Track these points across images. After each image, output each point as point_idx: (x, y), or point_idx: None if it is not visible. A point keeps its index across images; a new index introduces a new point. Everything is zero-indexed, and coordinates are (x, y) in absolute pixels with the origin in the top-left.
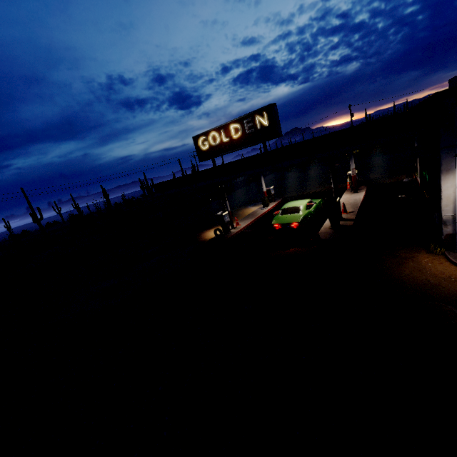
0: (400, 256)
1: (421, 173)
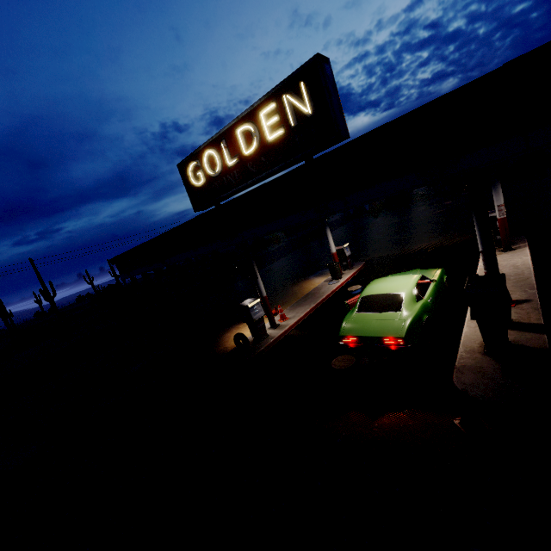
0: None
1: None
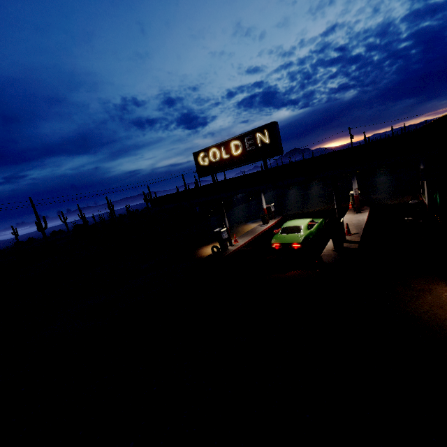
0: (415, 287)
1: (429, 196)
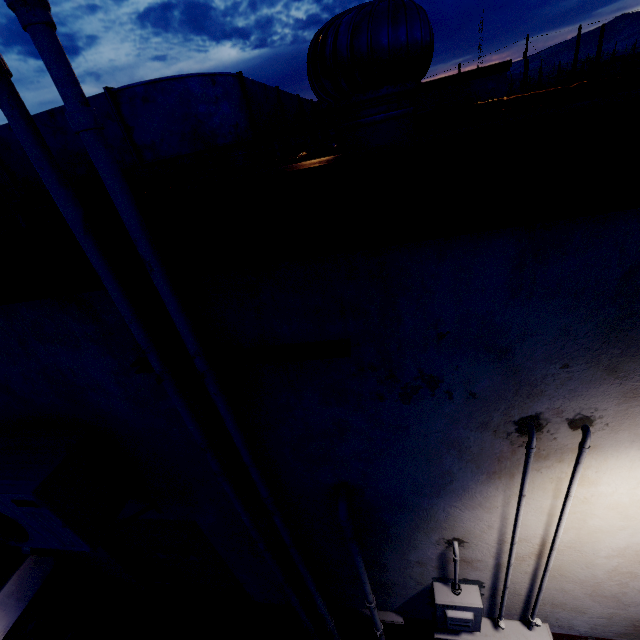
0: None
1: None
